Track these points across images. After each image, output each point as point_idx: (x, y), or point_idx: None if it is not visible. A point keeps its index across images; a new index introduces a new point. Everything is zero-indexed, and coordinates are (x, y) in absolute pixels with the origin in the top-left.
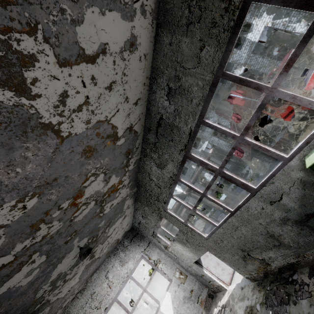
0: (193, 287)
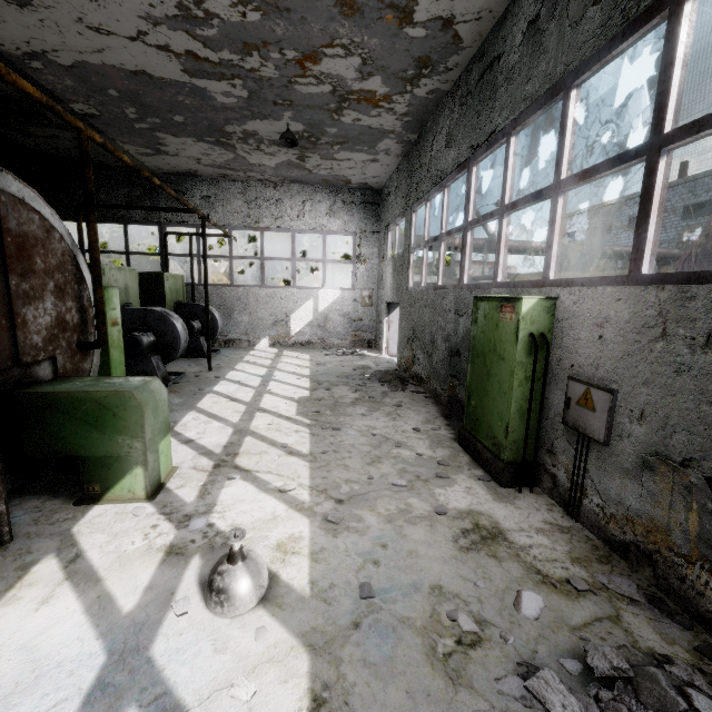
0: (364, 319)
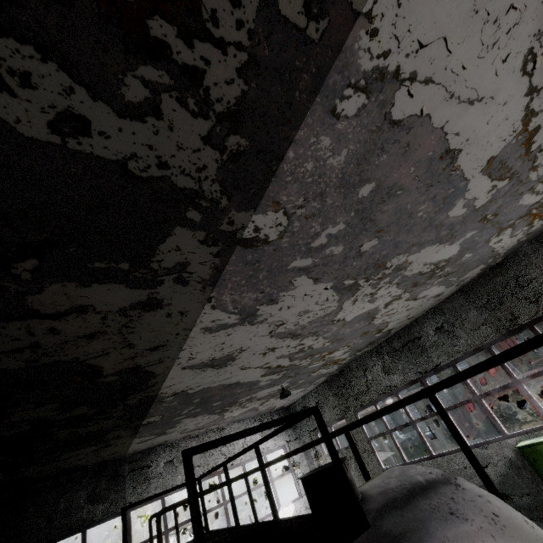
0: None
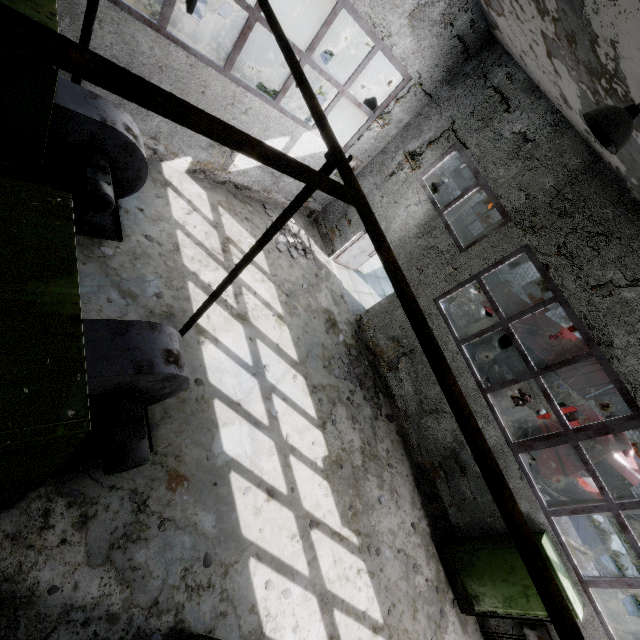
0: None
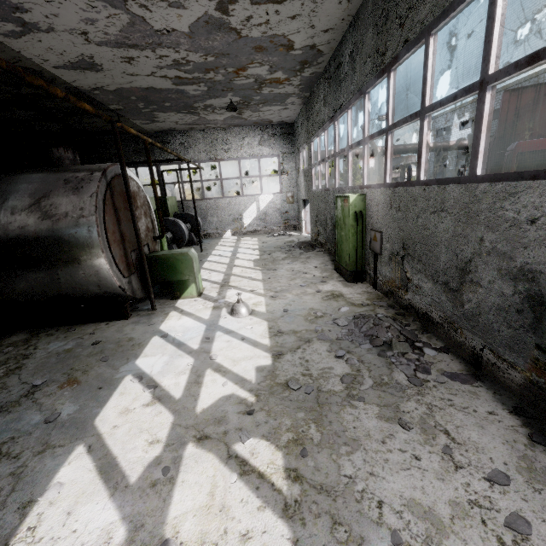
0: (290, 212)
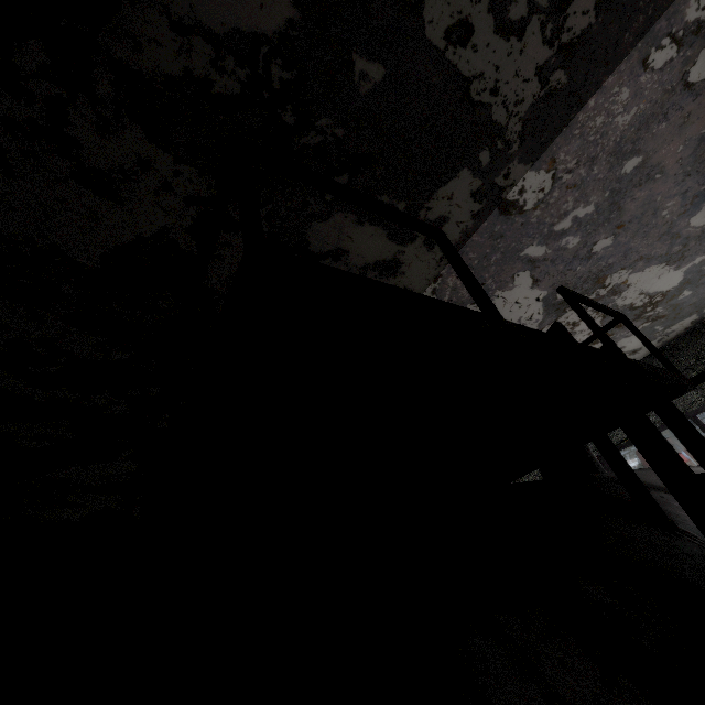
0: None
